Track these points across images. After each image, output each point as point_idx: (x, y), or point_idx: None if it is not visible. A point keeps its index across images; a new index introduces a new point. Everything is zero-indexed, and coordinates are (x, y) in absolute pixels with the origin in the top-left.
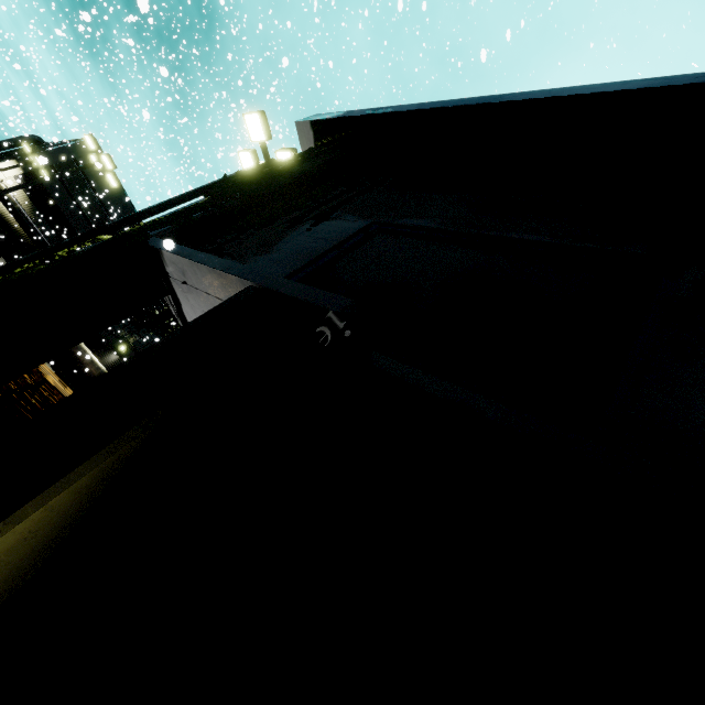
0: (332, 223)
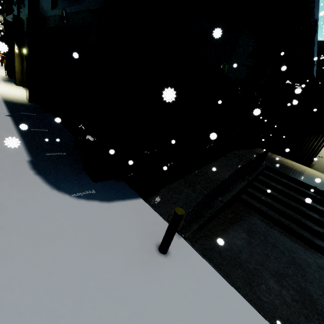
0: None
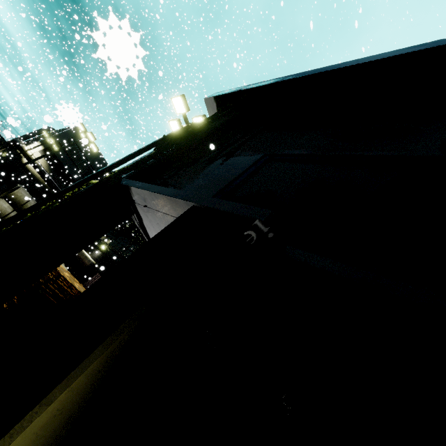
0: (236, 158)
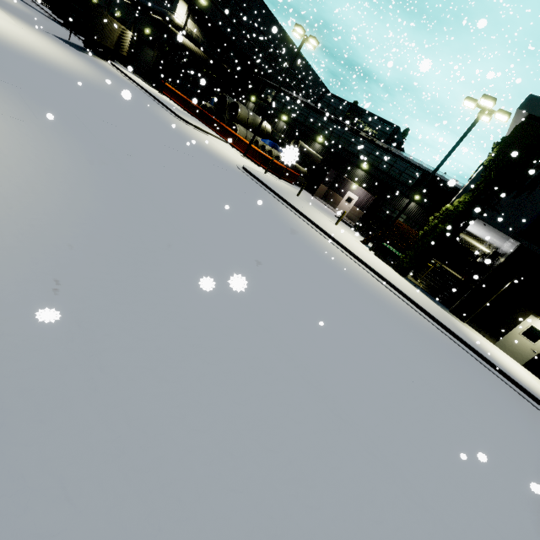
0: (537, 192)
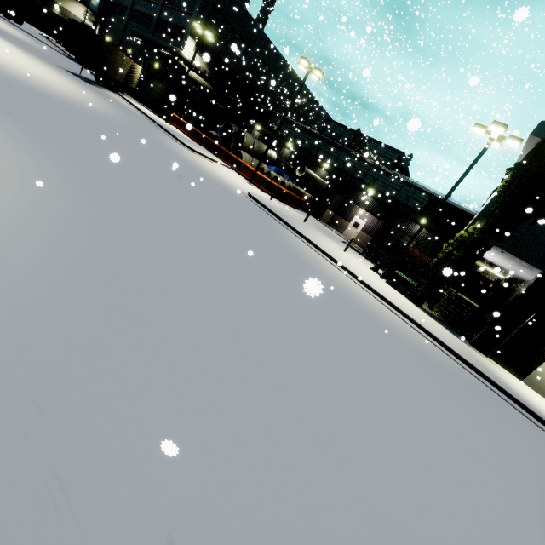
0: None
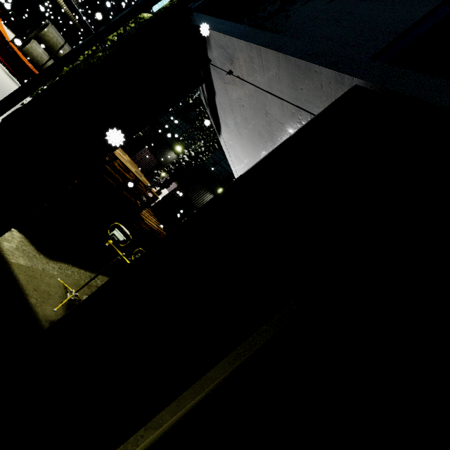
0: None
